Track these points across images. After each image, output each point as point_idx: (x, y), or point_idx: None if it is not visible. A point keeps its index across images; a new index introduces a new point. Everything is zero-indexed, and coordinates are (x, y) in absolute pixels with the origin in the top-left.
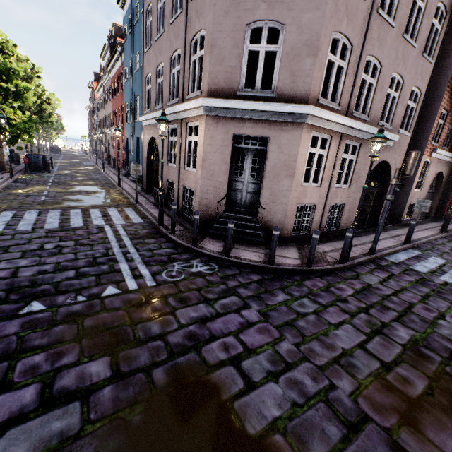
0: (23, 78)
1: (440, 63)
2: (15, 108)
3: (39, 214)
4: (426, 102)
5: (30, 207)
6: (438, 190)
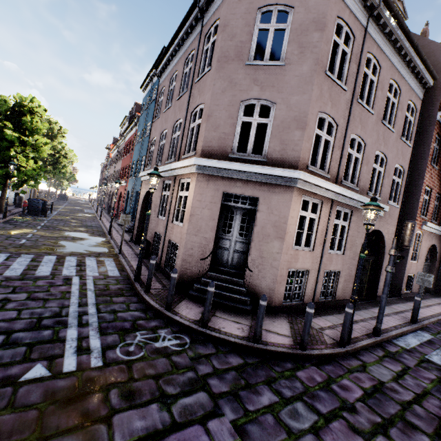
0: (49, 136)
1: (416, 147)
2: (30, 157)
3: (8, 258)
4: (409, 179)
5: (2, 250)
6: (434, 263)
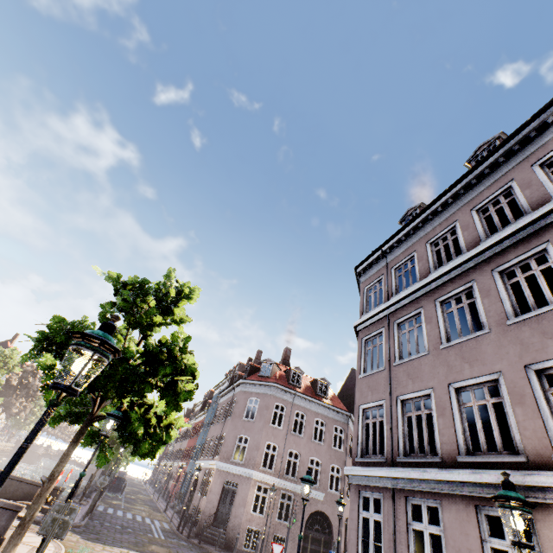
0: None
1: None
2: None
3: (124, 512)
4: None
5: (119, 509)
6: None
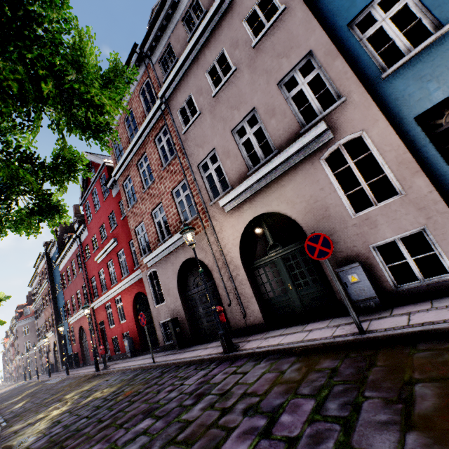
0: None
1: None
2: None
3: None
4: None
5: None
6: None
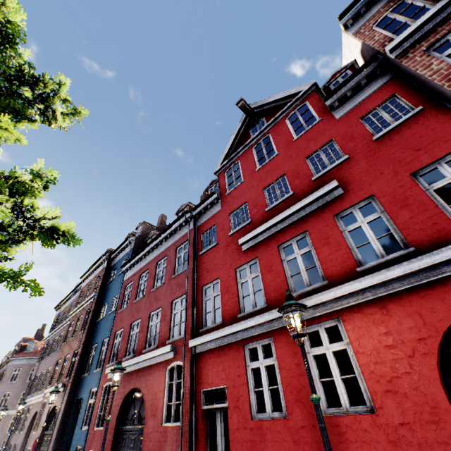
0: None
1: None
2: None
3: None
4: None
5: None
6: None
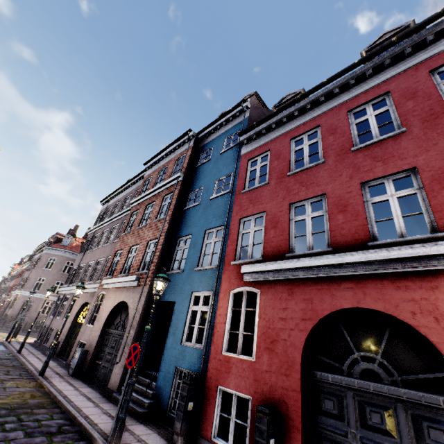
0: None
1: None
2: None
3: None
4: None
5: None
6: None
